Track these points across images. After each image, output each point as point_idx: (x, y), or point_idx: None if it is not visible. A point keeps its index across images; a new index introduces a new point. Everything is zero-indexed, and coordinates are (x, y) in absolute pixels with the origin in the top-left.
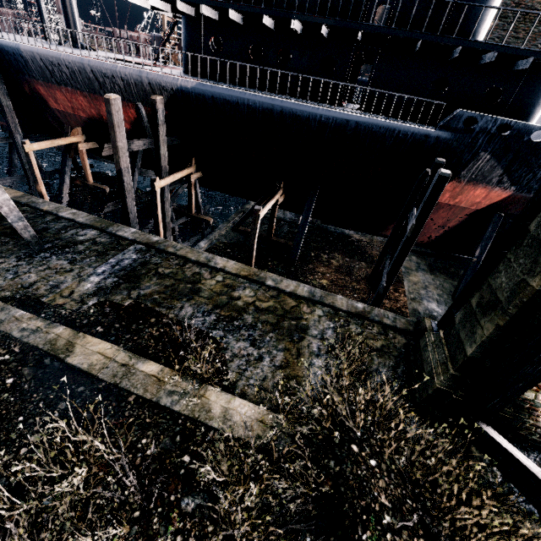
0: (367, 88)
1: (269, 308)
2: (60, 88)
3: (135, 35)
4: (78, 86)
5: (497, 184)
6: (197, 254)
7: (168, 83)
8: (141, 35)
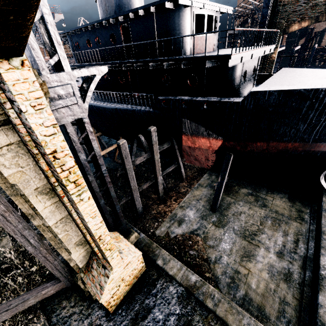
0: (120, 92)
1: None
2: None
3: None
4: None
5: (209, 135)
6: None
7: None
8: None
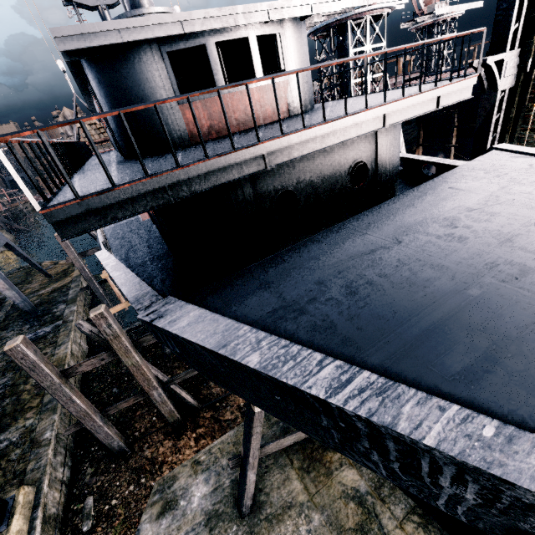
0: None
1: (22, 400)
2: None
3: None
4: None
5: None
6: (65, 337)
7: None
8: None
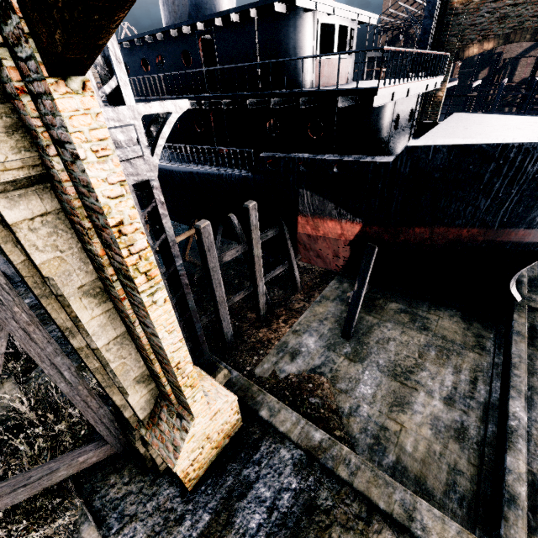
0: (198, 146)
1: None
2: None
3: None
4: None
5: (340, 216)
6: None
7: None
8: None
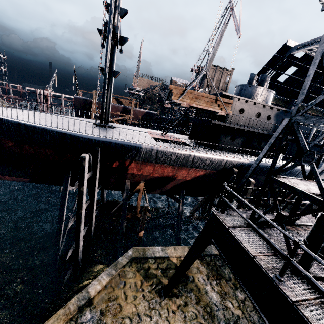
0: None
1: None
2: (155, 164)
3: (46, 92)
4: (173, 164)
5: None
6: None
7: (237, 162)
8: (63, 95)
